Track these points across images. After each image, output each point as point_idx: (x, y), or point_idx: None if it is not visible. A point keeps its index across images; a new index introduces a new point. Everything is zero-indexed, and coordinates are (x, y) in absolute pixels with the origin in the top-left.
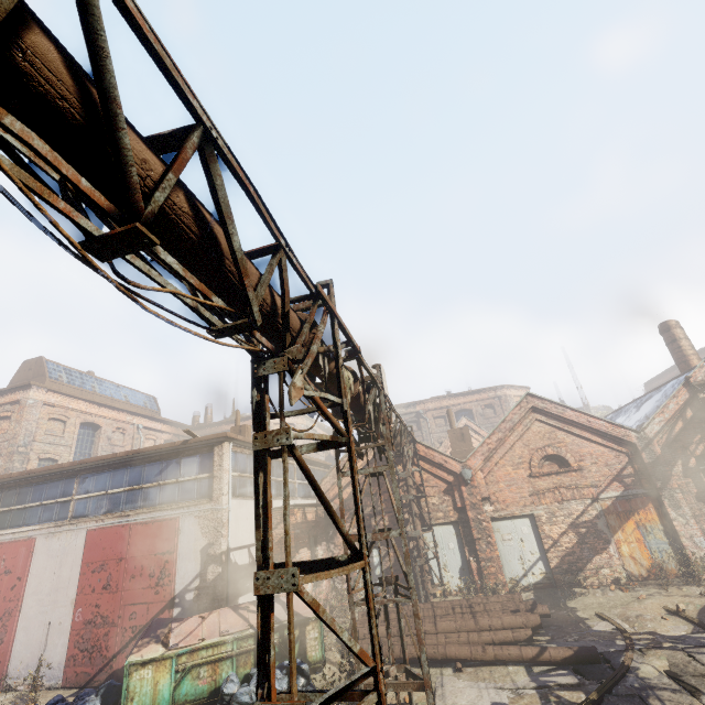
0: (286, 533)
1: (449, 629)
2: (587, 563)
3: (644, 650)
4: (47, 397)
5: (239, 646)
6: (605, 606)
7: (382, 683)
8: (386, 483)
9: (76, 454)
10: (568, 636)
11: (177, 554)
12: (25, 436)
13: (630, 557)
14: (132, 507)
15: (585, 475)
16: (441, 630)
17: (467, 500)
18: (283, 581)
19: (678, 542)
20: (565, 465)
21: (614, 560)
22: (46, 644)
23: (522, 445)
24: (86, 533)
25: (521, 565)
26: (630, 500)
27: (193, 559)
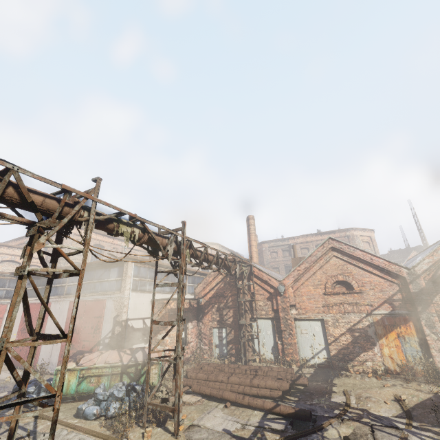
0: (11, 320)
1: (235, 382)
2: (356, 356)
3: (345, 420)
4: (76, 231)
5: (113, 370)
6: (357, 386)
7: (57, 403)
8: (184, 292)
9: (92, 260)
10: (310, 400)
11: (104, 318)
12: (66, 251)
13: (389, 357)
14: (89, 292)
15: (364, 296)
16: (230, 382)
17: (280, 305)
18: (0, 344)
19: (428, 352)
20: (351, 288)
21: (376, 357)
22: (51, 353)
23: (322, 273)
24: (69, 303)
25: (311, 351)
26: (395, 318)
27: (110, 322)
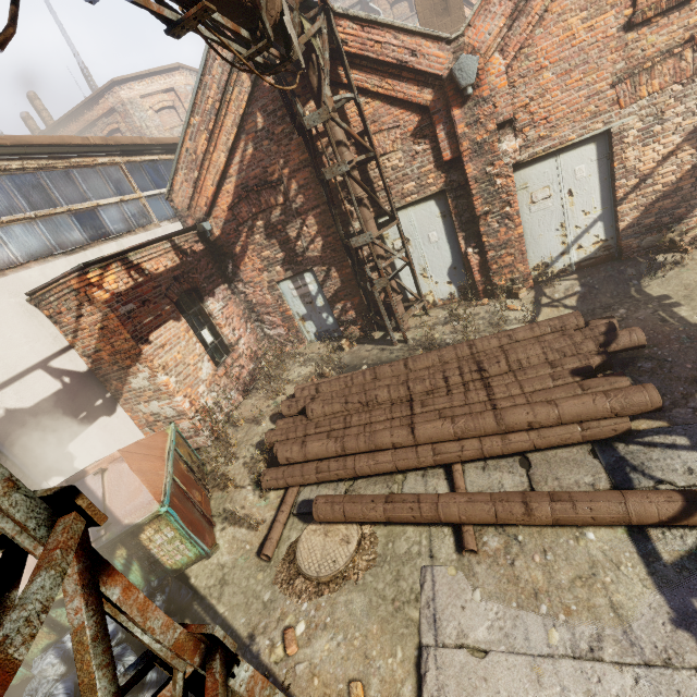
0: None
1: (442, 438)
2: None
3: None
4: None
5: None
6: None
7: None
8: None
9: None
10: None
11: None
12: None
13: None
14: None
15: None
16: (424, 441)
17: (465, 140)
18: None
19: None
20: None
21: None
22: None
23: None
24: None
25: (560, 239)
26: None
27: None
